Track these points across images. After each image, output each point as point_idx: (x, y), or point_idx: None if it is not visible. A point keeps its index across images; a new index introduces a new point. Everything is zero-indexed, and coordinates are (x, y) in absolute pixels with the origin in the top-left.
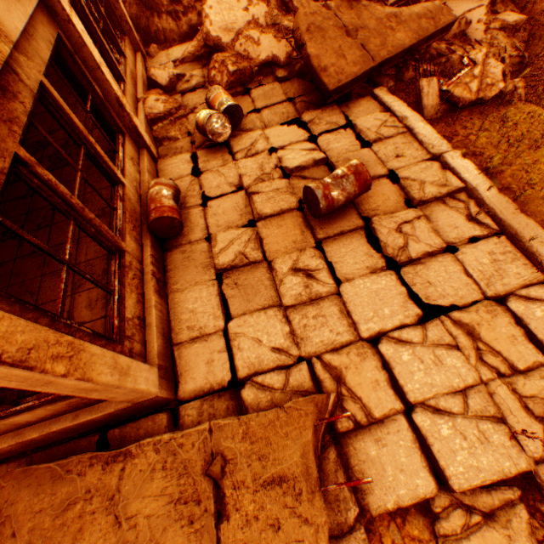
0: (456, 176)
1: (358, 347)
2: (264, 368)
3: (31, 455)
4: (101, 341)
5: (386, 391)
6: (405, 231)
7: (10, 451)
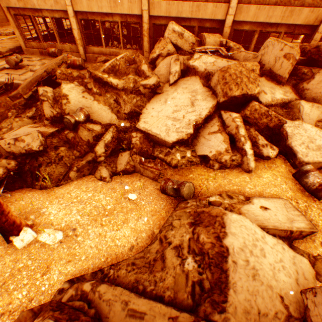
0: None
1: None
2: None
3: None
4: (23, 36)
5: None
6: None
7: None
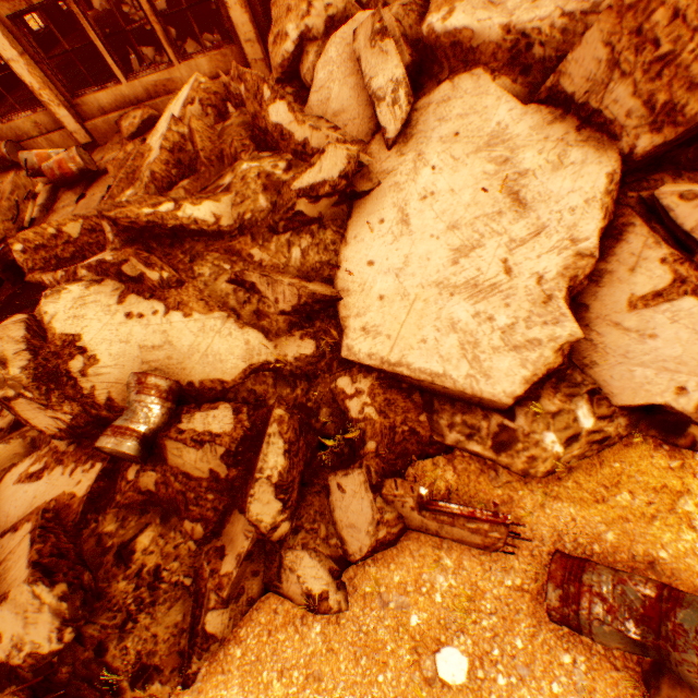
0: None
1: None
2: None
3: None
4: None
5: None
6: None
7: None
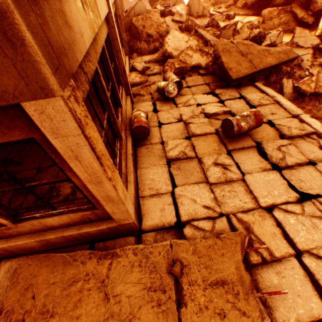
0: (309, 126)
1: (259, 211)
2: (198, 217)
3: (43, 252)
4: None
5: (281, 240)
6: (283, 150)
7: (29, 248)
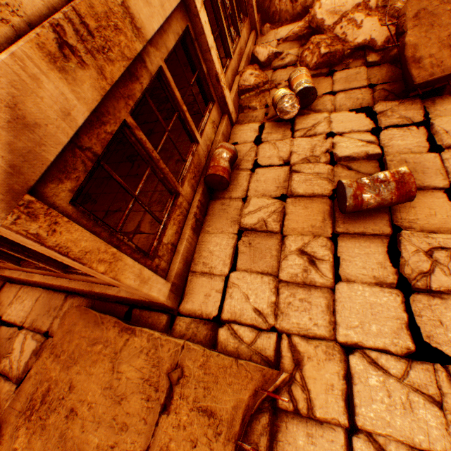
0: None
1: (328, 346)
2: (242, 321)
3: (95, 300)
4: (138, 255)
5: (337, 400)
6: (437, 257)
7: (88, 292)
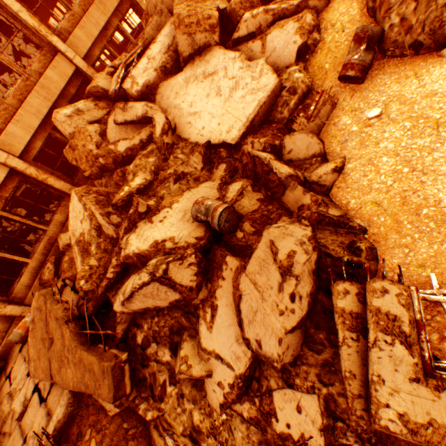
0: None
1: None
2: None
3: None
4: None
5: None
6: None
7: None
